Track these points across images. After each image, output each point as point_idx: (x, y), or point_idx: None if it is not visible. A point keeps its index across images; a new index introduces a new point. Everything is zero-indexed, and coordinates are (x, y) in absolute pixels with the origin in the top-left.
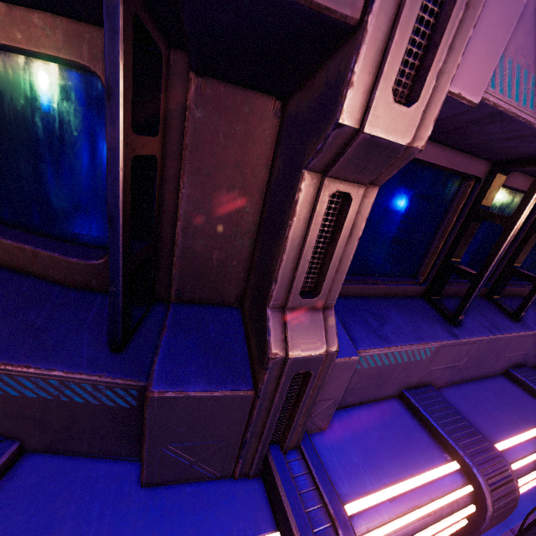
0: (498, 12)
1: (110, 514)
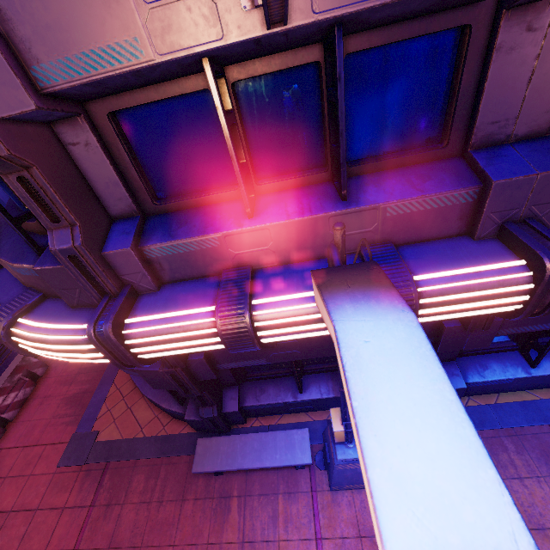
0: None
1: (59, 314)
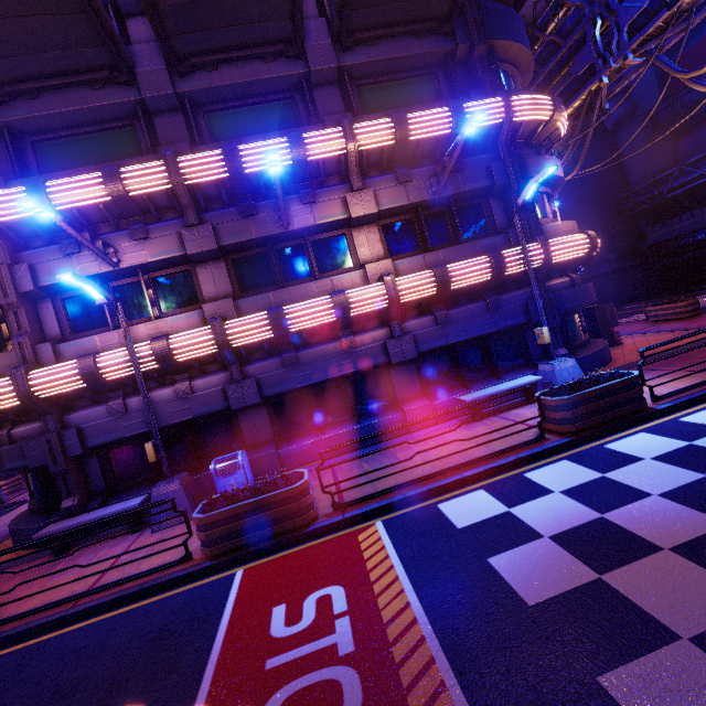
0: (27, 280)
1: None
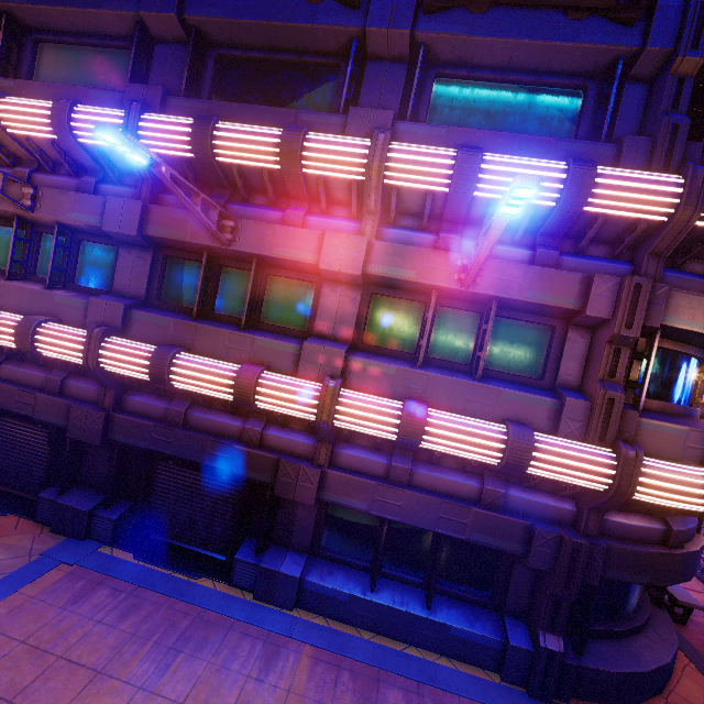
0: None
1: None
